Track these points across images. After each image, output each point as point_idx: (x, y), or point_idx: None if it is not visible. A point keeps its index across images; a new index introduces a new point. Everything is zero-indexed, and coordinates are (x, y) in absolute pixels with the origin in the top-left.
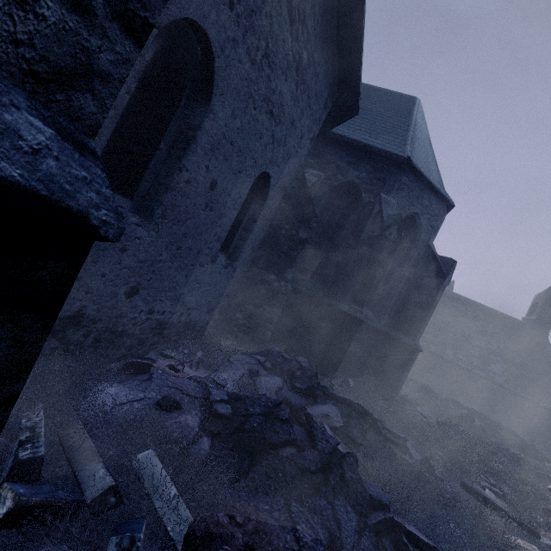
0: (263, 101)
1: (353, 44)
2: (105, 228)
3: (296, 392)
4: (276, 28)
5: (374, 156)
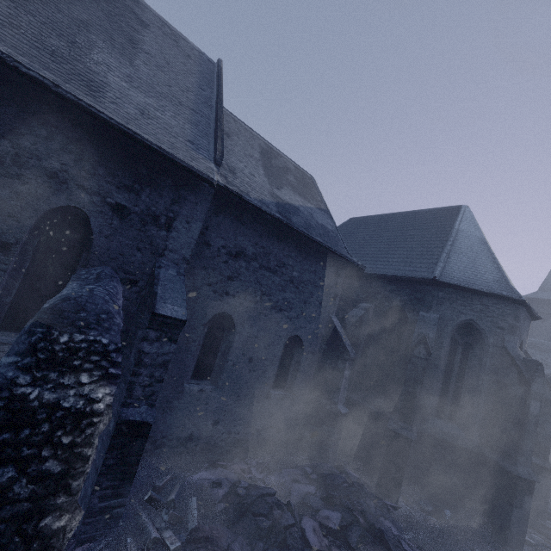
0: (271, 309)
1: (328, 249)
2: (151, 422)
3: (322, 498)
4: (265, 282)
5: (407, 281)
